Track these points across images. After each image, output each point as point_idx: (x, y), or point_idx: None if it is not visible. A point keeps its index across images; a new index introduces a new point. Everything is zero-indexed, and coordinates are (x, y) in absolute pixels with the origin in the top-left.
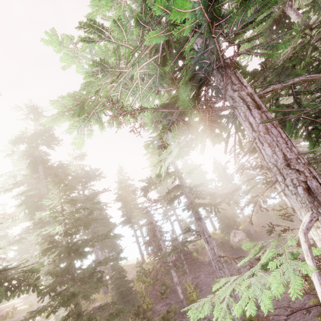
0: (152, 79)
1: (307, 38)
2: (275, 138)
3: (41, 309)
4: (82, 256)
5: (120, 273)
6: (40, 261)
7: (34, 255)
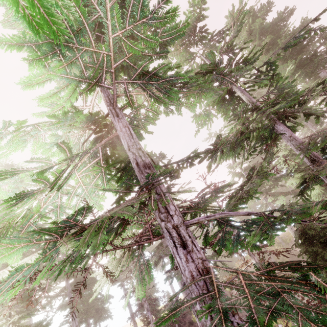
0: (98, 177)
1: (249, 120)
2: (201, 291)
3: None
4: None
5: None
6: None
7: None
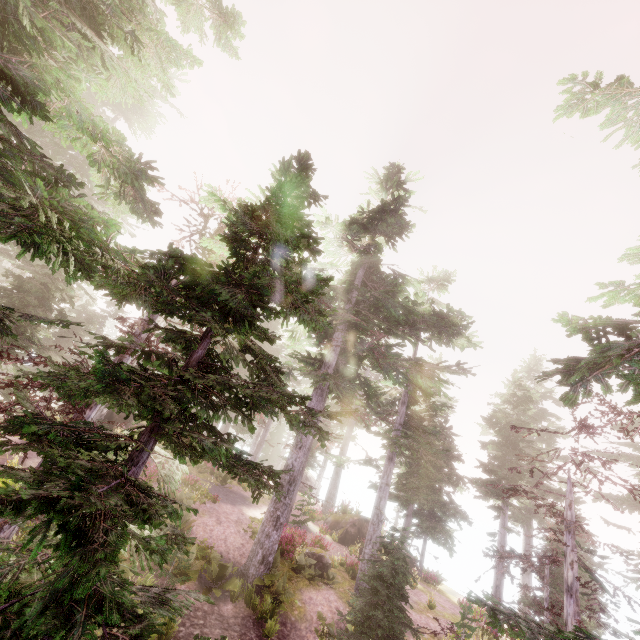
0: None
1: None
2: None
3: (93, 375)
4: (212, 320)
5: (395, 572)
6: (124, 250)
7: (116, 222)
